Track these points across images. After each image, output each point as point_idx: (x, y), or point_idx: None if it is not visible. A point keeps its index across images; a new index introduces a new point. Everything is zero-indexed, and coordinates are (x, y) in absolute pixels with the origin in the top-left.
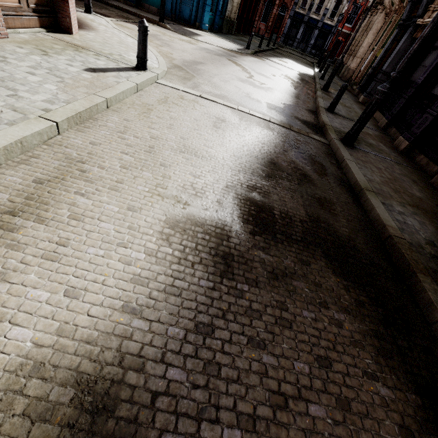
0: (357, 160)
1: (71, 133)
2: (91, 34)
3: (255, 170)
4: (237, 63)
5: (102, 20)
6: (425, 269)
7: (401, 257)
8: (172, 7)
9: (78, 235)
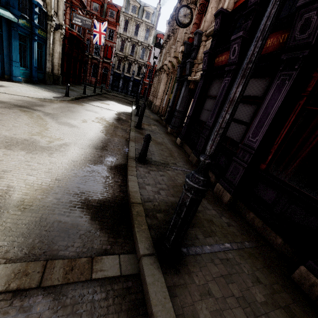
0: None
1: None
2: None
3: None
4: (35, 113)
5: None
6: None
7: None
8: None
9: None
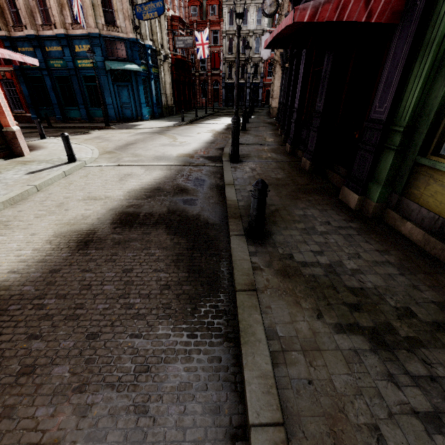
0: (236, 169)
1: (6, 210)
2: (40, 152)
3: (140, 196)
4: (167, 134)
5: (54, 140)
6: (239, 216)
7: (227, 215)
8: (116, 114)
9: None
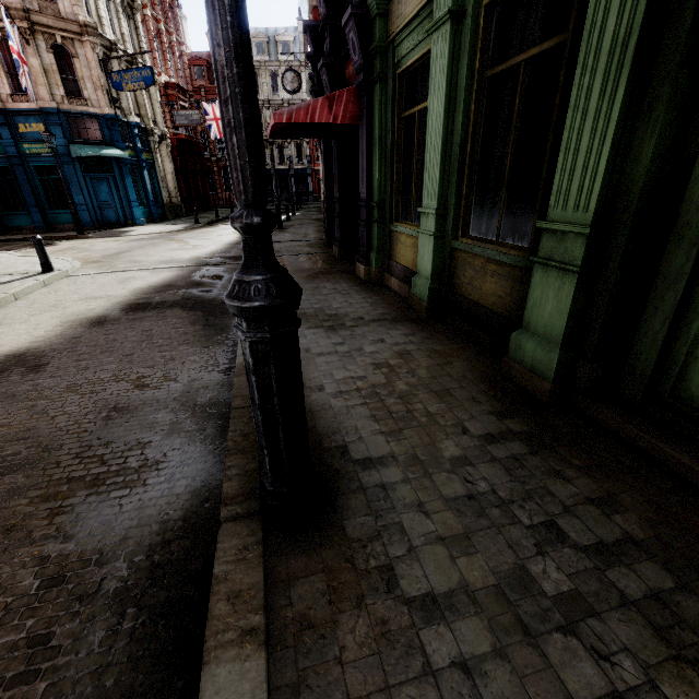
0: None
1: None
2: None
3: (148, 292)
4: (175, 239)
5: (4, 254)
6: None
7: None
8: (91, 218)
9: (0, 337)
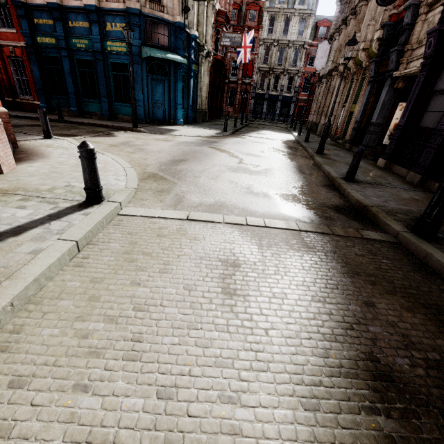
0: None
1: None
2: (35, 165)
3: None
4: (221, 148)
5: (64, 141)
6: None
7: None
8: (145, 113)
9: None
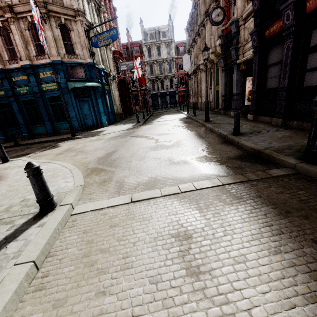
0: None
1: None
2: None
3: None
4: (139, 135)
5: (19, 161)
6: None
7: None
8: (79, 124)
9: None
